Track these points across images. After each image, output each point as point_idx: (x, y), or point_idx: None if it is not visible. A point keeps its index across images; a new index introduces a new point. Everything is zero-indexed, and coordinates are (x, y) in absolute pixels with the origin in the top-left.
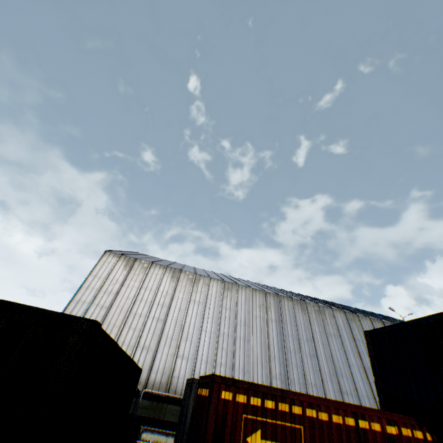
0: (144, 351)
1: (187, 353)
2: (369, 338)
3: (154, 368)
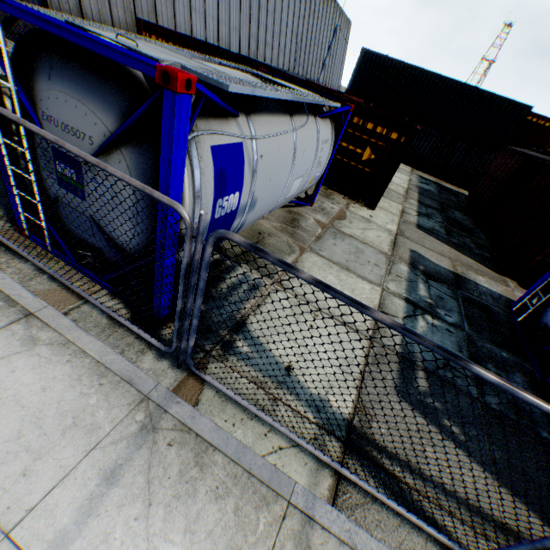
0: (163, 0)
1: (198, 6)
2: (363, 55)
3: (178, 26)
